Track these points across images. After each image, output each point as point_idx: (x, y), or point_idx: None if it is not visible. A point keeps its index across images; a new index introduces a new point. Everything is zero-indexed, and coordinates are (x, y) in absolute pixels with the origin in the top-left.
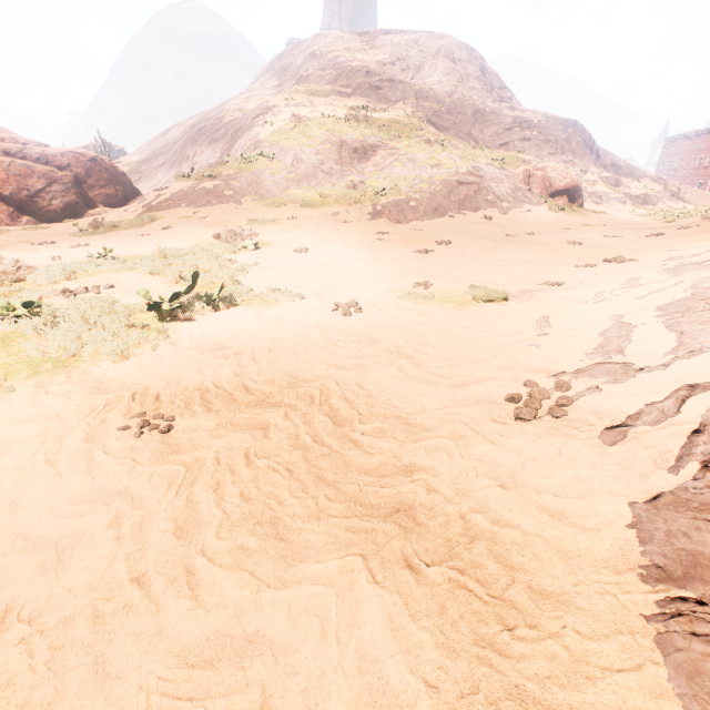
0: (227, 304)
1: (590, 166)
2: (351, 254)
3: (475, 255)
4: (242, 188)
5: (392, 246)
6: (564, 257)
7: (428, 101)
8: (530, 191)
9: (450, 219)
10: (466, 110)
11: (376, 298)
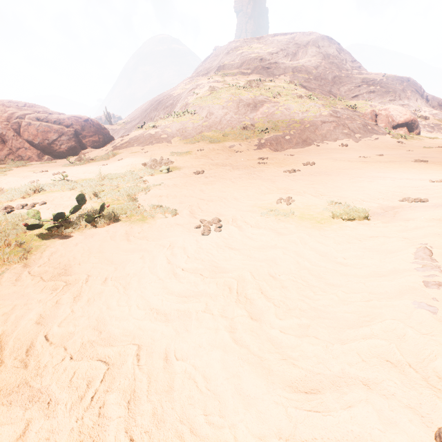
0: (108, 221)
1: (422, 107)
2: (234, 174)
3: (334, 173)
4: (173, 132)
5: (267, 168)
6: (415, 173)
7: (301, 73)
8: (377, 125)
9: (316, 147)
10: (327, 76)
11: (239, 215)
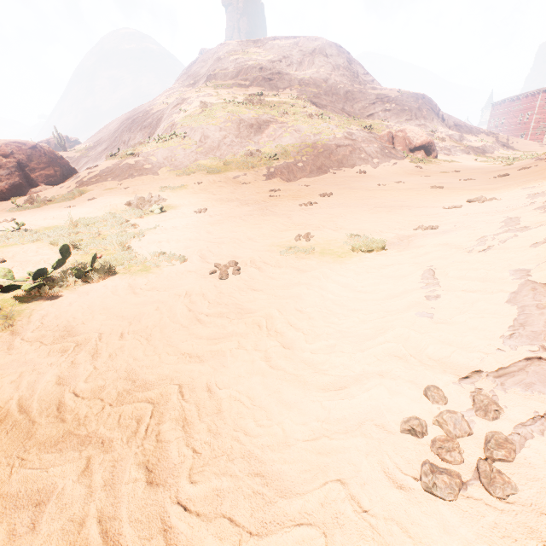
0: (103, 274)
1: (439, 127)
2: (244, 211)
3: (353, 204)
4: (159, 161)
5: (281, 201)
6: (431, 200)
7: (309, 87)
8: (394, 148)
9: (332, 174)
10: (339, 91)
11: (257, 256)
